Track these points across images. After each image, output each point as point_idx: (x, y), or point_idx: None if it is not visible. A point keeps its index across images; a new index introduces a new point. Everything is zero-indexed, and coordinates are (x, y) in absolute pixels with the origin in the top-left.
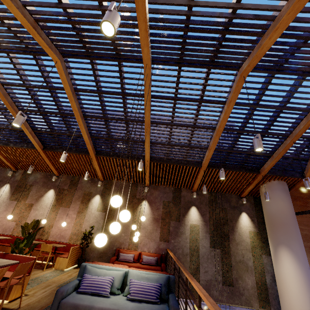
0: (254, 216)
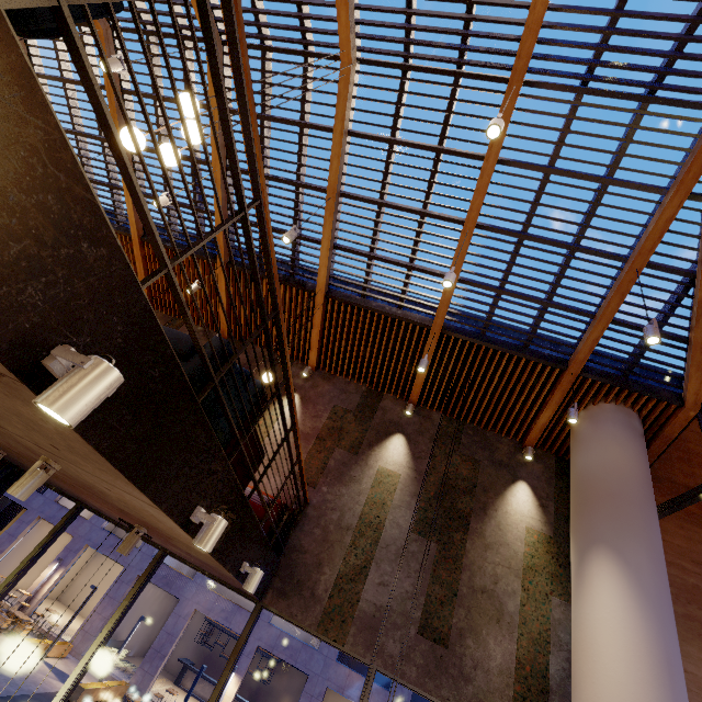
0: (549, 498)
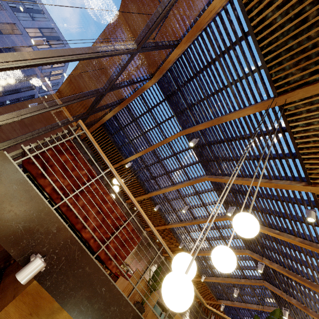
0: None
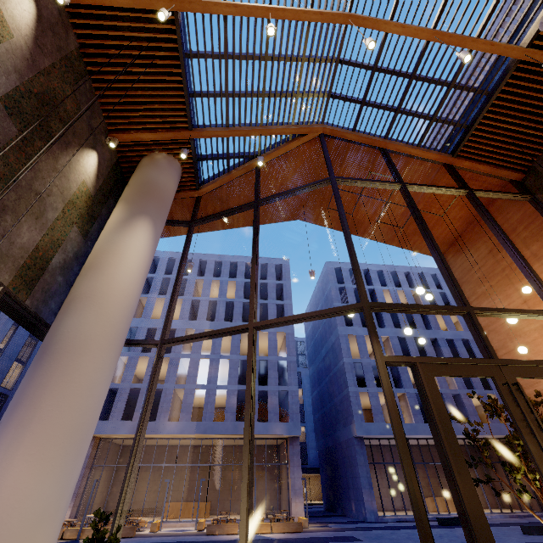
0: (103, 176)
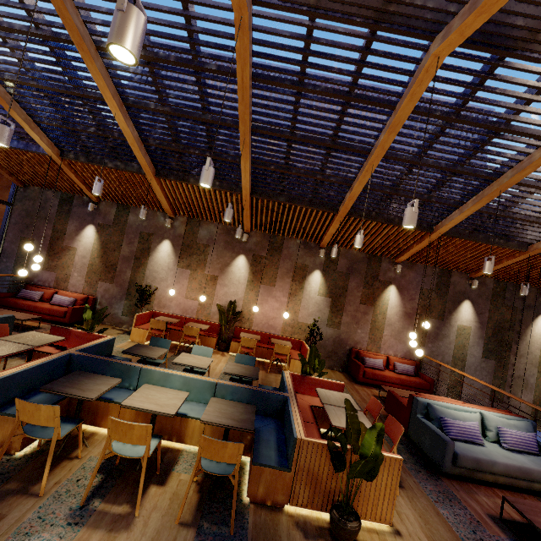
0: None
